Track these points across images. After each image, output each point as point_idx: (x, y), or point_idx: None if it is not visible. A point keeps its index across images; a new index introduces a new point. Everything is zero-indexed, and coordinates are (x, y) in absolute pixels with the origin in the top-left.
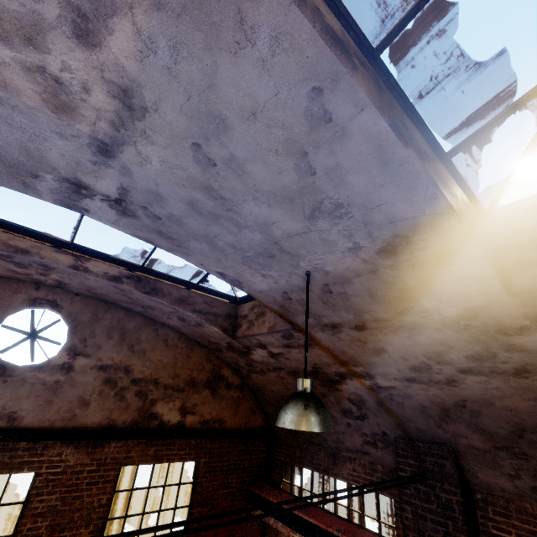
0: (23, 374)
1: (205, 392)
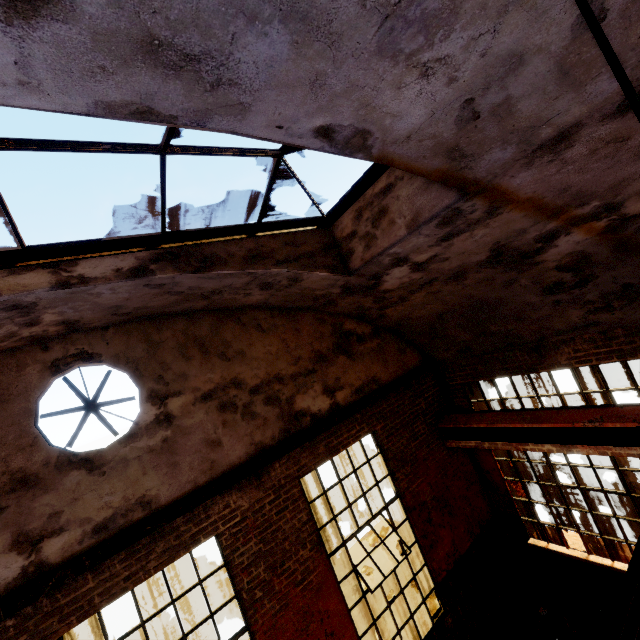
0: (117, 455)
1: (340, 359)
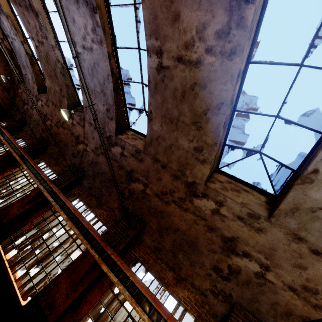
0: None
1: (2, 87)
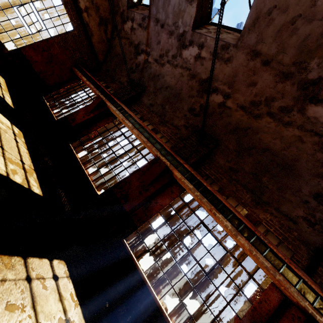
0: None
1: (98, 19)
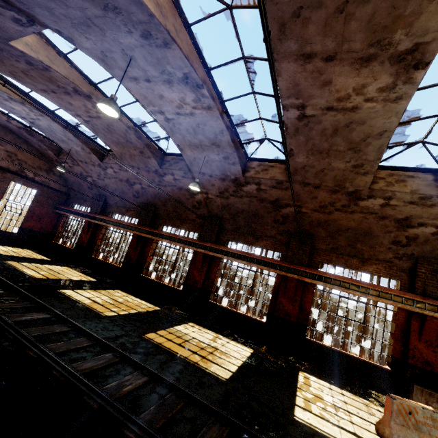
0: None
1: (45, 173)
